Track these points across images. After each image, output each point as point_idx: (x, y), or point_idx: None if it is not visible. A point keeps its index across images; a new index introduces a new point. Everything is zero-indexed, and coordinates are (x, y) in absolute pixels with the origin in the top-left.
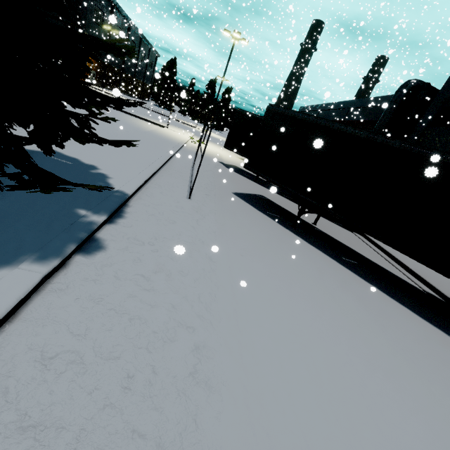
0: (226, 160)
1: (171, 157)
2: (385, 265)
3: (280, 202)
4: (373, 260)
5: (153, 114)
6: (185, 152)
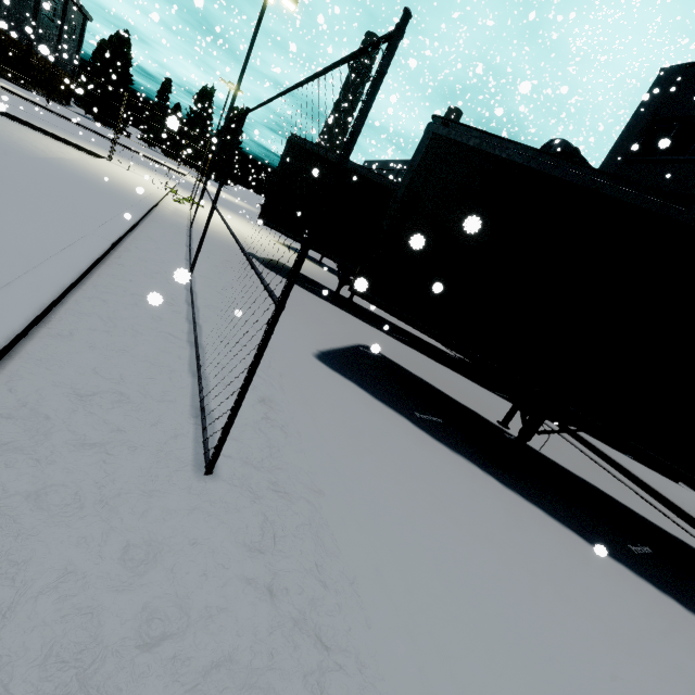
0: (256, 247)
1: (119, 240)
2: (652, 514)
3: (405, 361)
4: (634, 508)
5: (76, 130)
6: (160, 224)
